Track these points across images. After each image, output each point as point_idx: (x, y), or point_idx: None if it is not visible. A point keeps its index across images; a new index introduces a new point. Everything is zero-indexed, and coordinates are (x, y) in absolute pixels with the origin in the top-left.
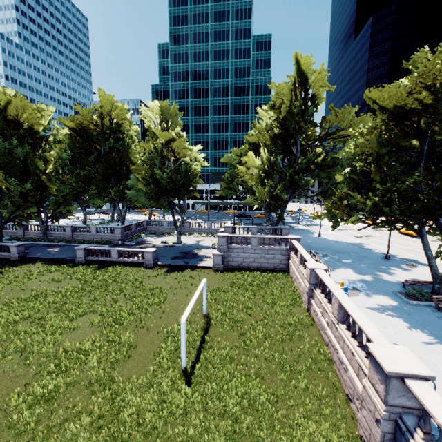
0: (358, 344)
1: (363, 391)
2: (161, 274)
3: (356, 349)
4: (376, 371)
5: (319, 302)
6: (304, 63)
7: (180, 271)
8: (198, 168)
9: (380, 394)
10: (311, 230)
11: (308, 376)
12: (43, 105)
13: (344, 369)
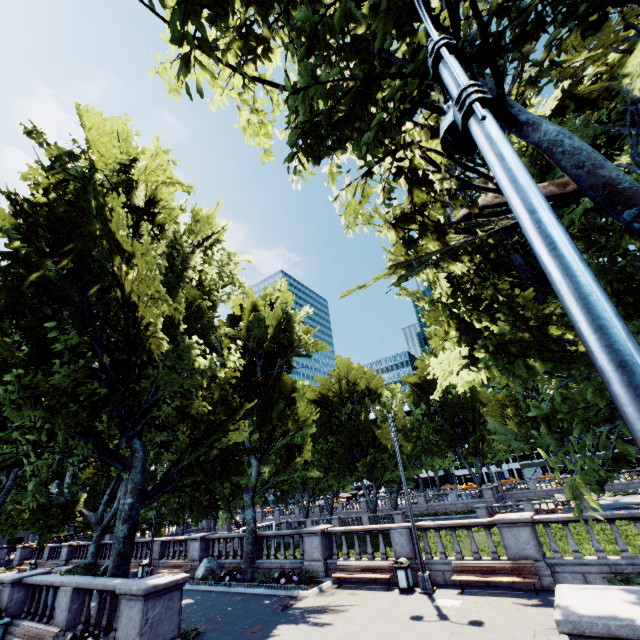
0: None
1: None
2: (628, 524)
3: None
4: None
5: None
6: None
7: None
8: None
9: None
10: None
11: None
12: None
13: None
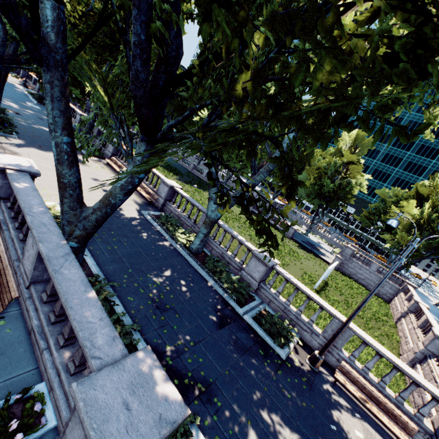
0: (424, 336)
1: (414, 345)
2: (295, 246)
3: (421, 337)
4: (429, 337)
5: (409, 319)
6: None
7: (307, 251)
8: (356, 190)
9: (424, 344)
10: (429, 298)
11: (380, 336)
12: None
13: (406, 344)
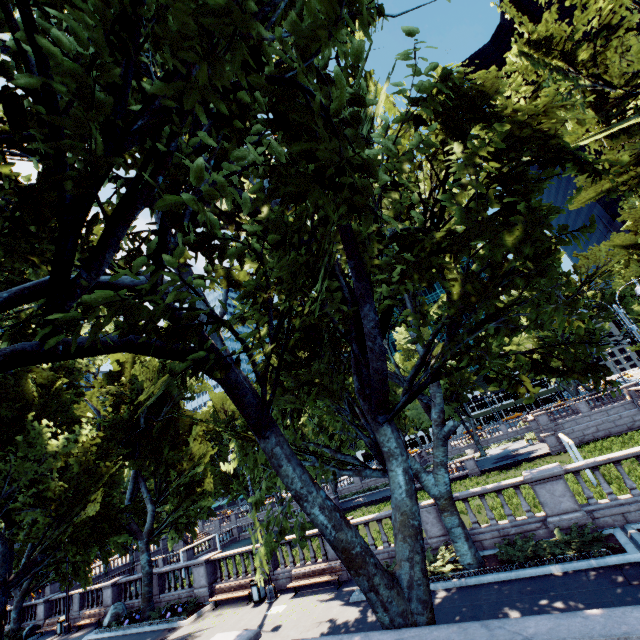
0: None
1: None
2: (498, 474)
3: None
4: None
5: None
6: None
7: (515, 467)
8: None
9: None
10: None
11: None
12: None
13: None
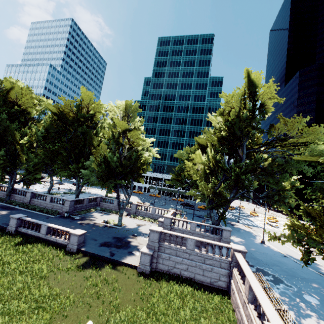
0: None
1: None
2: (76, 267)
3: None
4: None
5: None
6: (255, 76)
7: (100, 265)
8: (150, 158)
9: None
10: (251, 232)
11: None
12: (45, 97)
13: None
